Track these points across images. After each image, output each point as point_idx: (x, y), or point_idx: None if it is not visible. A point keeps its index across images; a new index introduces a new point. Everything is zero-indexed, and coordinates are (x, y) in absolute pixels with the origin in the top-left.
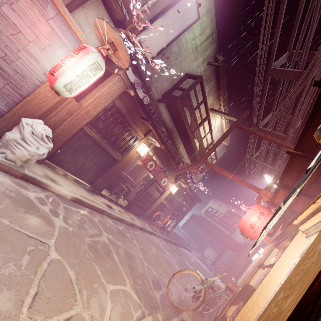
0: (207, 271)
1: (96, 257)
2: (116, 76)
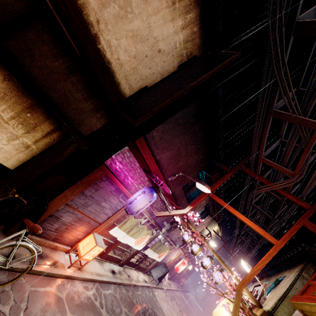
0: (199, 307)
1: (178, 314)
2: (184, 250)
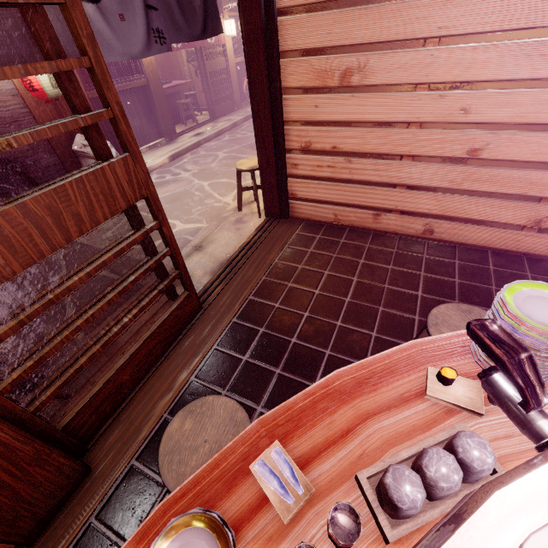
0: None
1: (229, 167)
2: None
